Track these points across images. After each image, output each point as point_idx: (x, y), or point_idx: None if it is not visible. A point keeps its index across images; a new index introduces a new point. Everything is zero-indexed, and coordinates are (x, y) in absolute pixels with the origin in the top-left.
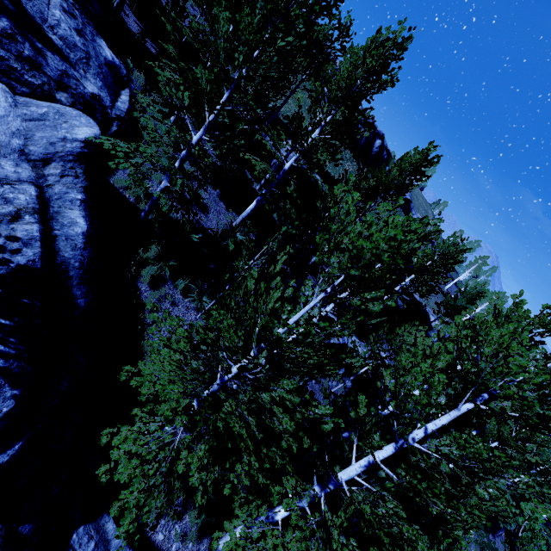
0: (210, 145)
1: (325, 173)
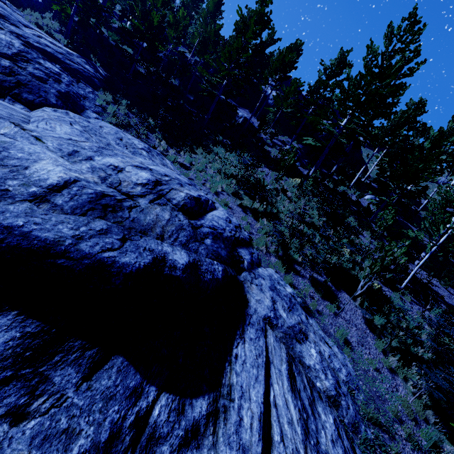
0: None
1: None
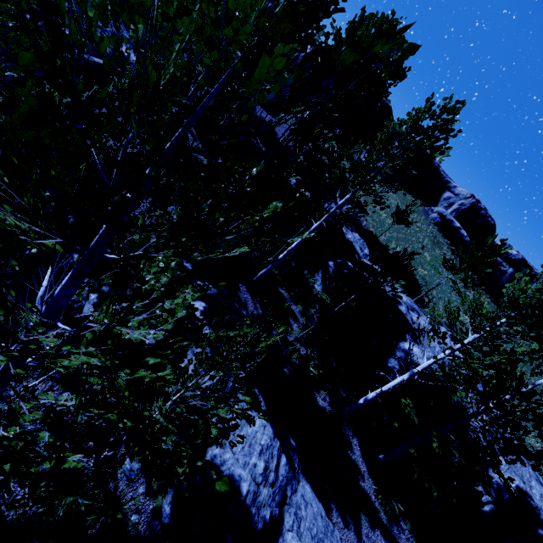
0: (200, 142)
1: (386, 250)
